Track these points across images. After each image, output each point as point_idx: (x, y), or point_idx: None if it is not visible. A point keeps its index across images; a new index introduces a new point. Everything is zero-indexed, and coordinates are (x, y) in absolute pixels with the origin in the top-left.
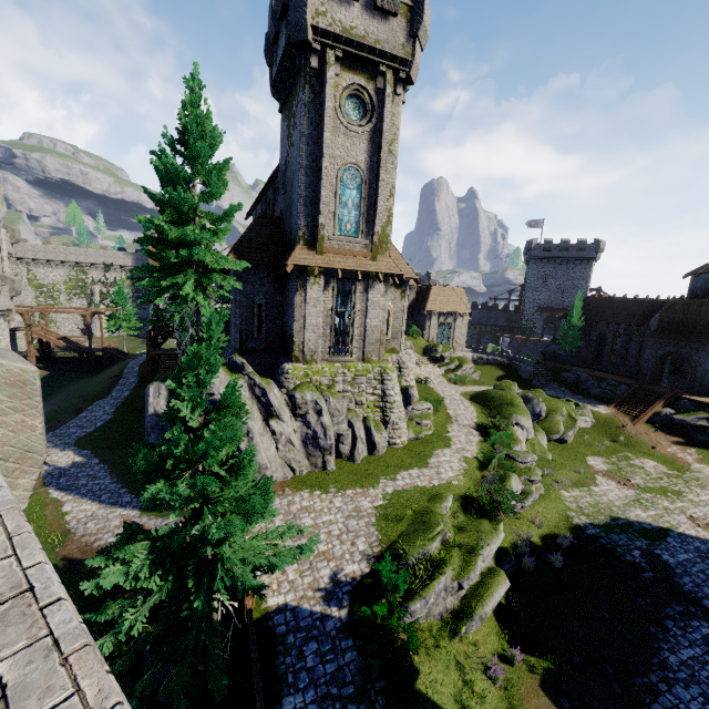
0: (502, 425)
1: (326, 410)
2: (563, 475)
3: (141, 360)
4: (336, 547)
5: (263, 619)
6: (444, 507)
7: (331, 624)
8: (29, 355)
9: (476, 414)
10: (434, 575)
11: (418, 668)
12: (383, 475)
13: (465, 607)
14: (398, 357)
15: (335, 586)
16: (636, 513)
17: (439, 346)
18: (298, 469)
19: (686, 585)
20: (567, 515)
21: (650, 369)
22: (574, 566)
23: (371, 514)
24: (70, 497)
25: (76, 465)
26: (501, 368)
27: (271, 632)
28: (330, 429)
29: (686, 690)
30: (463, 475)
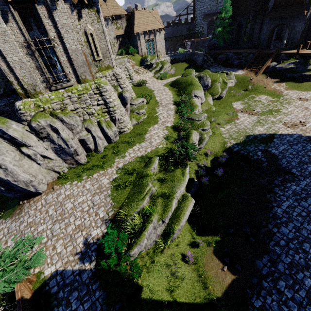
0: (186, 100)
1: (61, 128)
2: (221, 119)
3: None
4: (86, 220)
5: (42, 287)
6: (153, 169)
7: (85, 275)
8: None
9: (172, 96)
10: (145, 226)
11: (141, 285)
12: (117, 156)
13: (170, 227)
14: (113, 71)
15: (86, 248)
16: (258, 129)
17: (148, 57)
18: (60, 170)
19: (283, 164)
20: (224, 142)
21: (266, 39)
22: (228, 171)
23: (108, 188)
24: None
25: None
26: (186, 62)
27: (48, 293)
28: (69, 140)
29: (286, 228)
30: (165, 140)
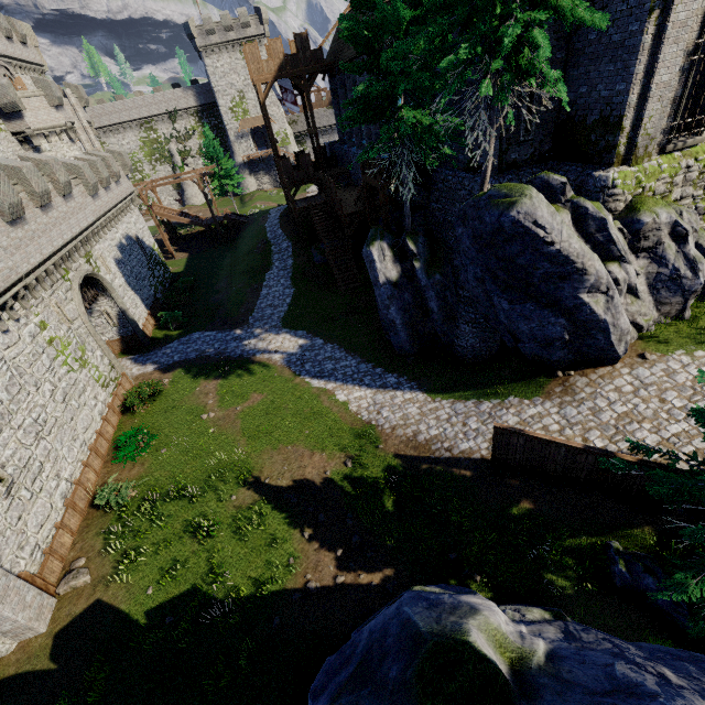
0: None
1: (690, 233)
2: None
3: (274, 220)
4: None
5: None
6: None
7: None
8: (163, 239)
9: None
10: None
11: None
12: None
13: None
14: None
15: None
16: None
17: None
18: (645, 324)
19: None
20: None
21: None
22: None
23: None
24: (333, 385)
25: (306, 349)
26: None
27: None
28: (702, 261)
29: None
30: None
